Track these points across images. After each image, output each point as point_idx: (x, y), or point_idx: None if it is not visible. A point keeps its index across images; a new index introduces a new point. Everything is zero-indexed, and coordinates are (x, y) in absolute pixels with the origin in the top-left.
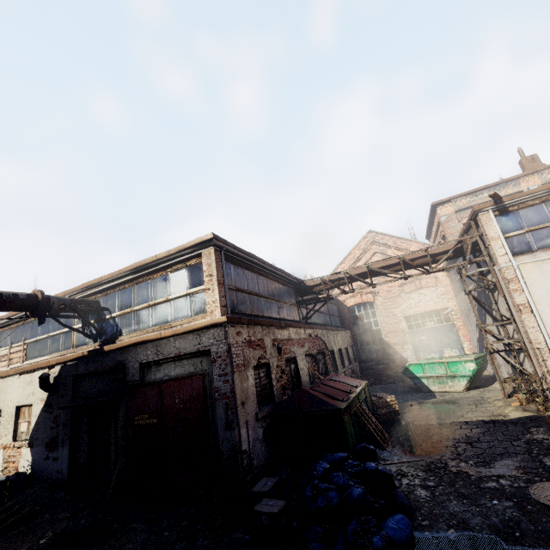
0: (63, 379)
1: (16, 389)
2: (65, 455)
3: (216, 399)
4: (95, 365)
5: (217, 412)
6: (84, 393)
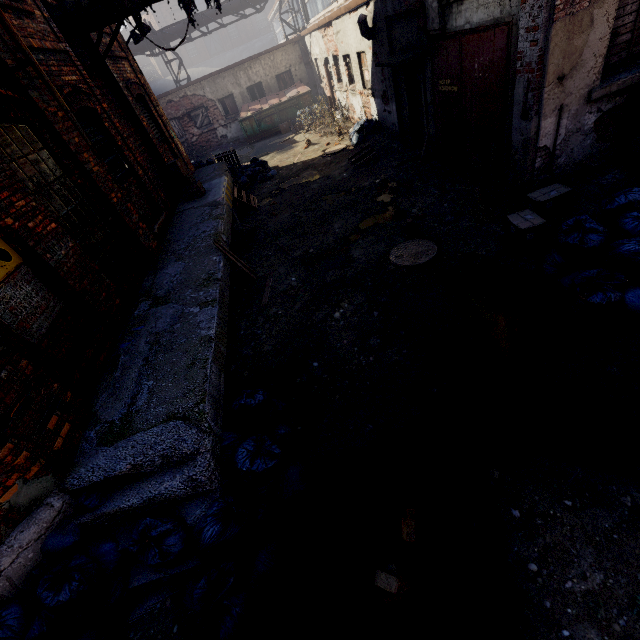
0: (378, 22)
1: (351, 33)
2: (394, 111)
3: (517, 72)
4: (399, 3)
5: (515, 93)
6: (397, 42)
